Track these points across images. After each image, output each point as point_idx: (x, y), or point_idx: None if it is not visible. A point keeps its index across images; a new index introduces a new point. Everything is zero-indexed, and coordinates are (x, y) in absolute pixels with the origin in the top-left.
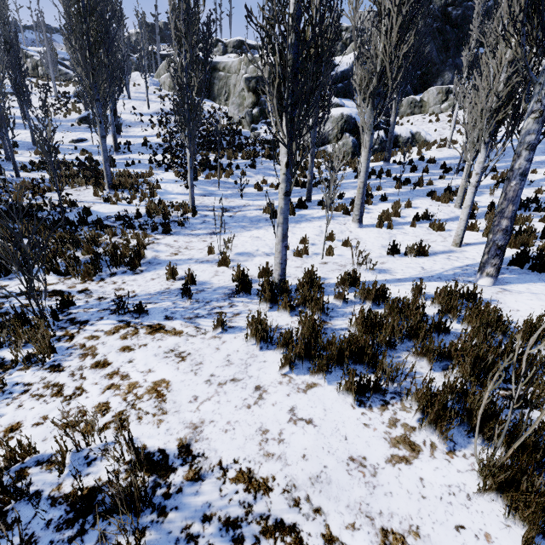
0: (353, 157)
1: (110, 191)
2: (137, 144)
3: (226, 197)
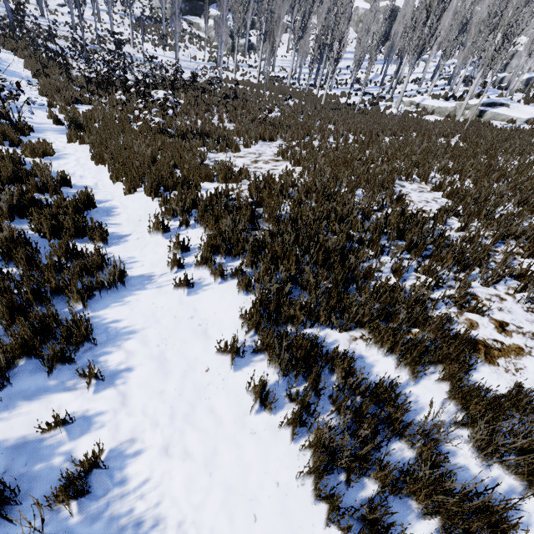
0: (232, 52)
1: (134, 49)
2: (105, 17)
3: (184, 61)
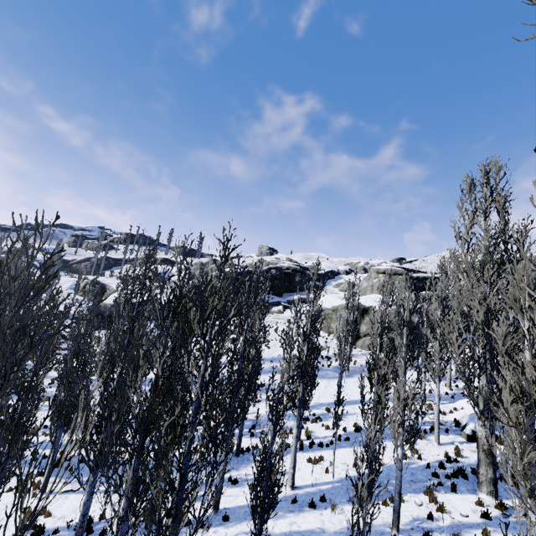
0: None
1: None
2: None
3: None
